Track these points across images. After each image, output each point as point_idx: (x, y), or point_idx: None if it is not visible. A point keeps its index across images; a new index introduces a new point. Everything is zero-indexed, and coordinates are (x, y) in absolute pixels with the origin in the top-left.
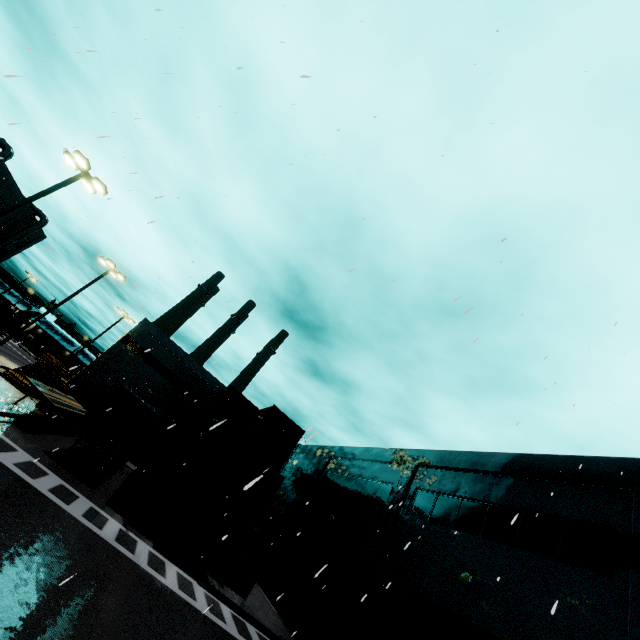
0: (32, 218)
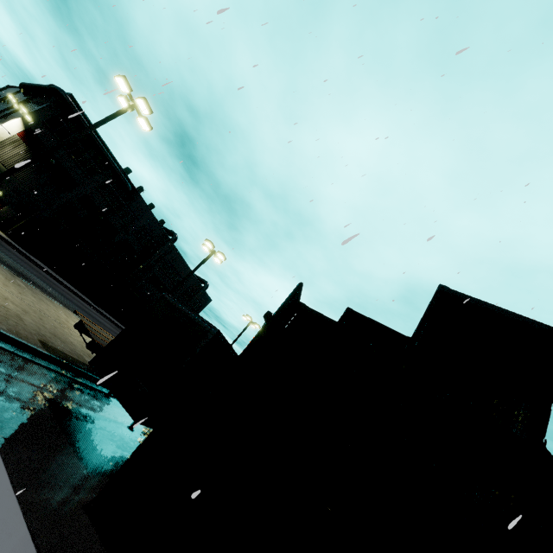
0: (200, 286)
